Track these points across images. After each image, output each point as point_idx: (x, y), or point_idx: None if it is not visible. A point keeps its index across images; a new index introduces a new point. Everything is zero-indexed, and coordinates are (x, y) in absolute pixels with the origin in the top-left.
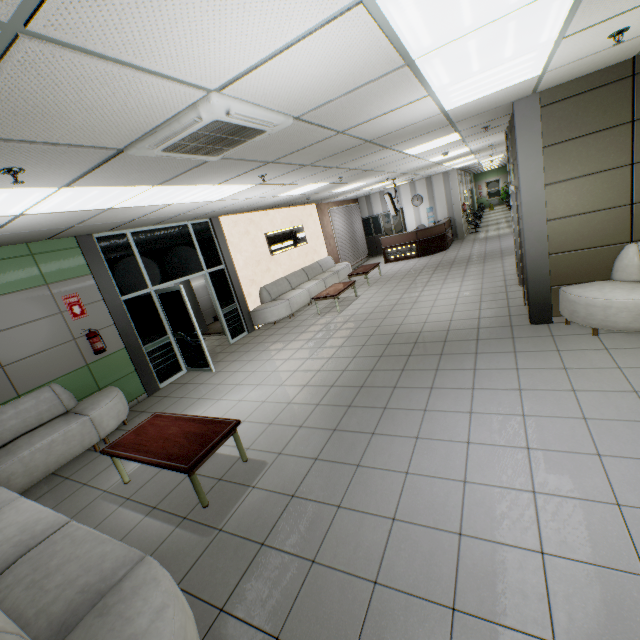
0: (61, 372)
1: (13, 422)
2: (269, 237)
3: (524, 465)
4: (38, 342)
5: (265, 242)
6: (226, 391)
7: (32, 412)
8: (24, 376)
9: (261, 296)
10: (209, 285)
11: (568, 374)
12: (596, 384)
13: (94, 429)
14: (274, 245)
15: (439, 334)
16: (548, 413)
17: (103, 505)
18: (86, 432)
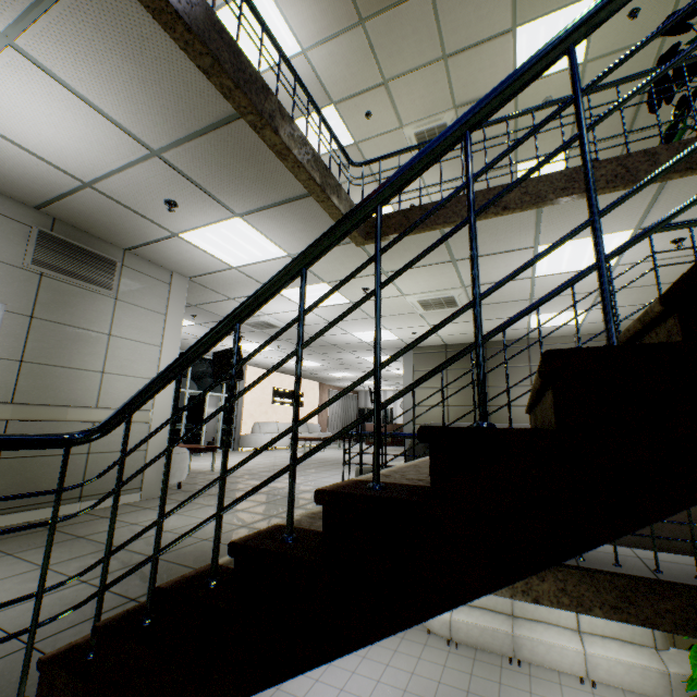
0: None
1: None
2: None
3: (333, 696)
4: None
5: None
6: None
7: None
8: None
9: None
10: None
11: (394, 654)
12: (400, 663)
13: None
14: None
15: None
16: (365, 673)
17: None
18: None
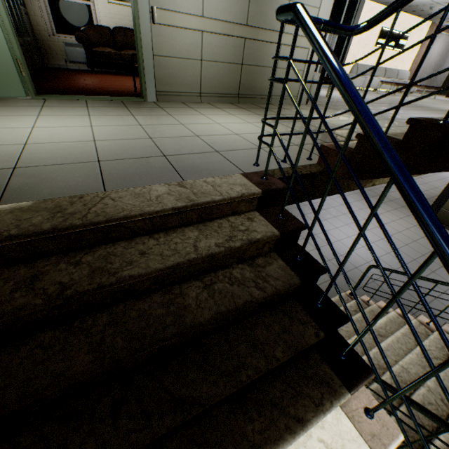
0: None
1: None
2: (382, 31)
3: None
4: None
5: (377, 34)
6: None
7: None
8: None
9: (352, 69)
10: (333, 44)
11: None
12: None
13: None
14: (381, 39)
15: (439, 109)
16: None
17: None
18: None
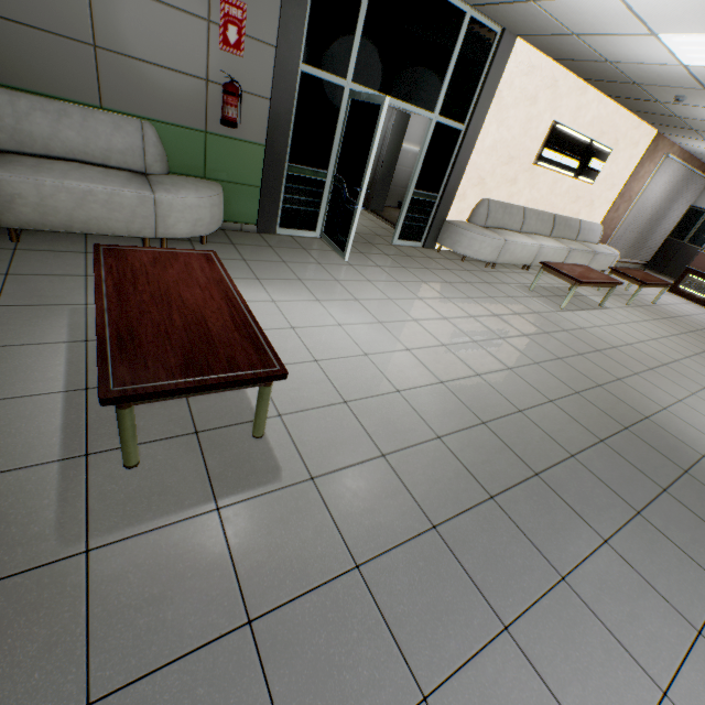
0: (168, 116)
1: (71, 135)
2: (554, 132)
3: None
4: (157, 45)
5: (543, 135)
6: (335, 296)
7: (101, 140)
8: (118, 84)
9: (475, 210)
10: (424, 141)
11: None
12: None
13: (153, 217)
14: (550, 150)
15: None
16: None
17: (59, 321)
18: (140, 213)
